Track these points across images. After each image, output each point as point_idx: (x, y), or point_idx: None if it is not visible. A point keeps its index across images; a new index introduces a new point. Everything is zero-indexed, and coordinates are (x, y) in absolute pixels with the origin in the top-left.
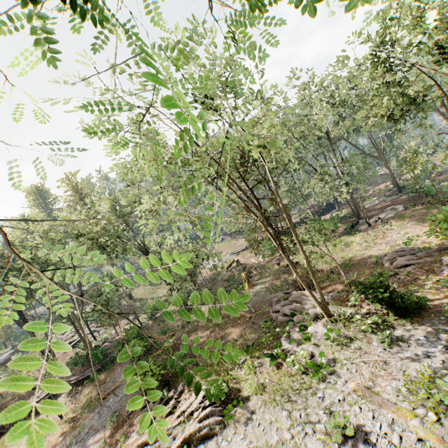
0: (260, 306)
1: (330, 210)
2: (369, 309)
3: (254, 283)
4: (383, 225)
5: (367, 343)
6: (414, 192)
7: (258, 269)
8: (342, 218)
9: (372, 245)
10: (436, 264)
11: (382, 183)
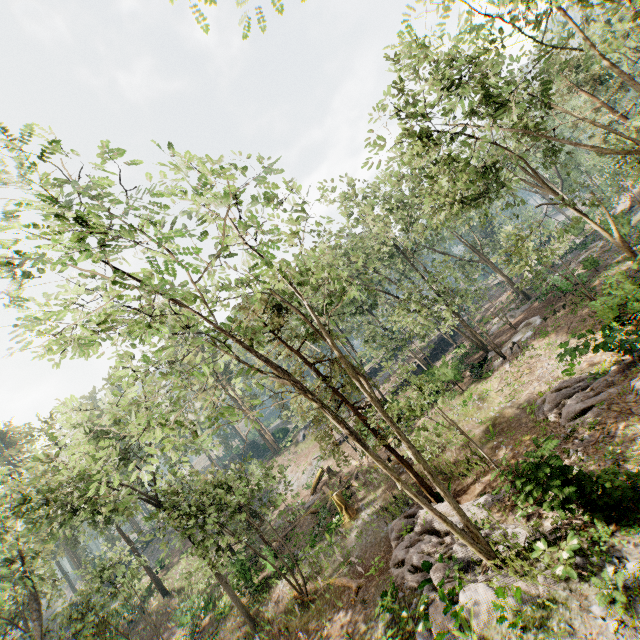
0: (372, 555)
1: (445, 349)
2: (557, 519)
3: (358, 507)
4: (523, 351)
5: (582, 611)
6: (546, 294)
7: (360, 478)
8: (464, 356)
9: (518, 388)
10: (629, 397)
11: (502, 294)
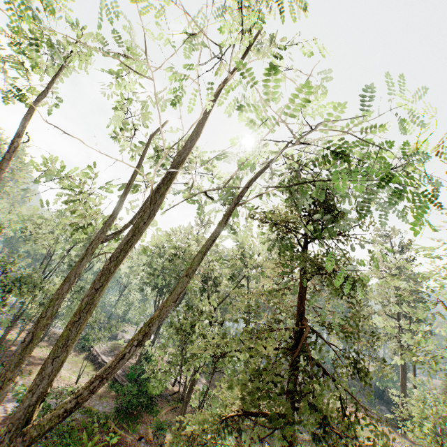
0: None
1: None
2: None
3: None
4: None
5: None
6: None
7: None
8: None
9: None
10: None
11: None
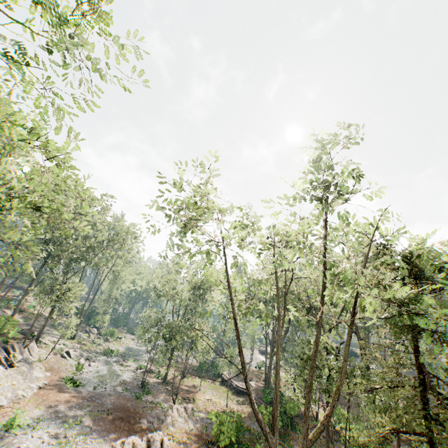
0: None
1: None
2: None
3: None
4: None
5: None
6: None
7: None
8: None
9: None
10: None
11: None
